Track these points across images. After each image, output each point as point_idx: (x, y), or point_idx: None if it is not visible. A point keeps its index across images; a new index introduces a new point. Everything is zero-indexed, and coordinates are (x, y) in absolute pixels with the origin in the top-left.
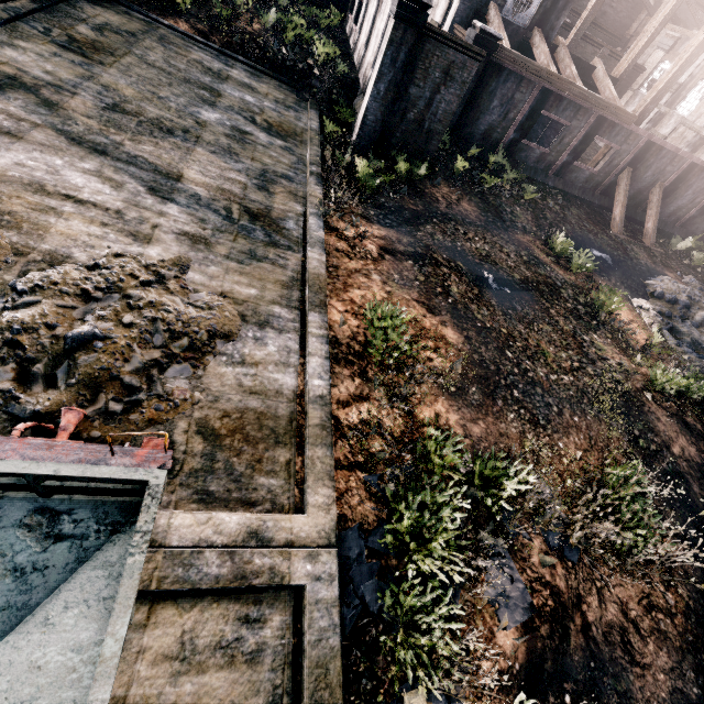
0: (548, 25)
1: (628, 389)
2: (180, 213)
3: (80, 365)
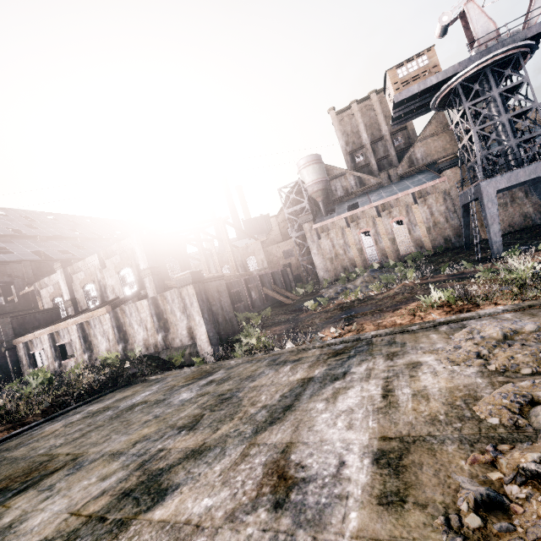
0: None
1: (416, 285)
2: (362, 366)
3: None
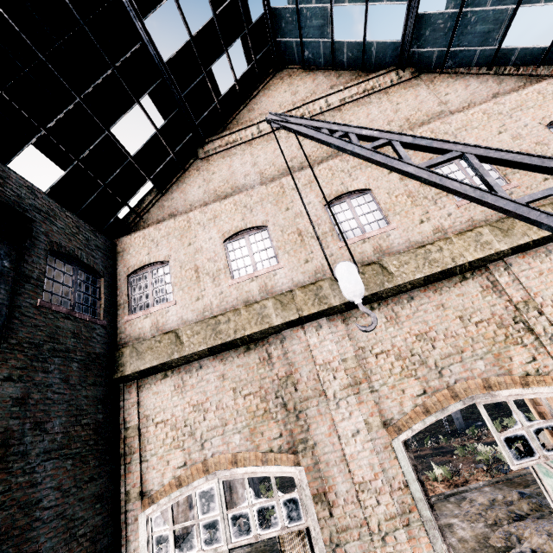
0: None
1: None
2: None
3: (530, 492)
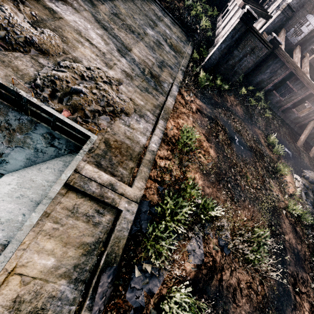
0: (304, 46)
1: (276, 206)
2: (126, 63)
3: (73, 99)
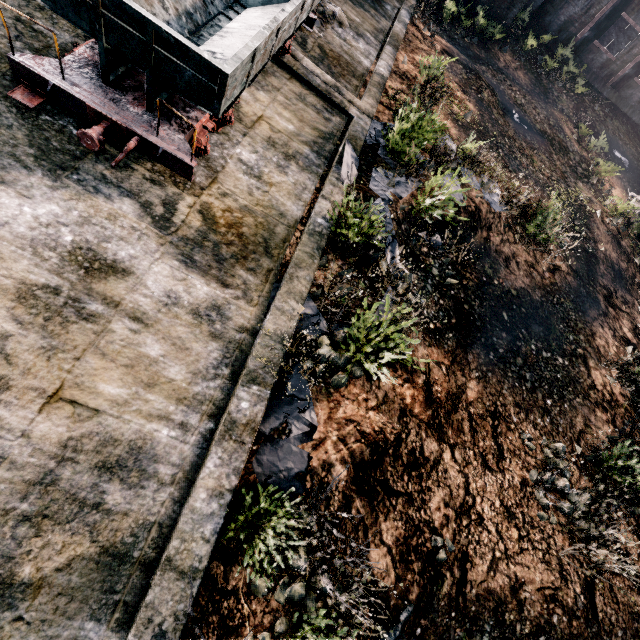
0: None
1: (585, 206)
2: None
3: None
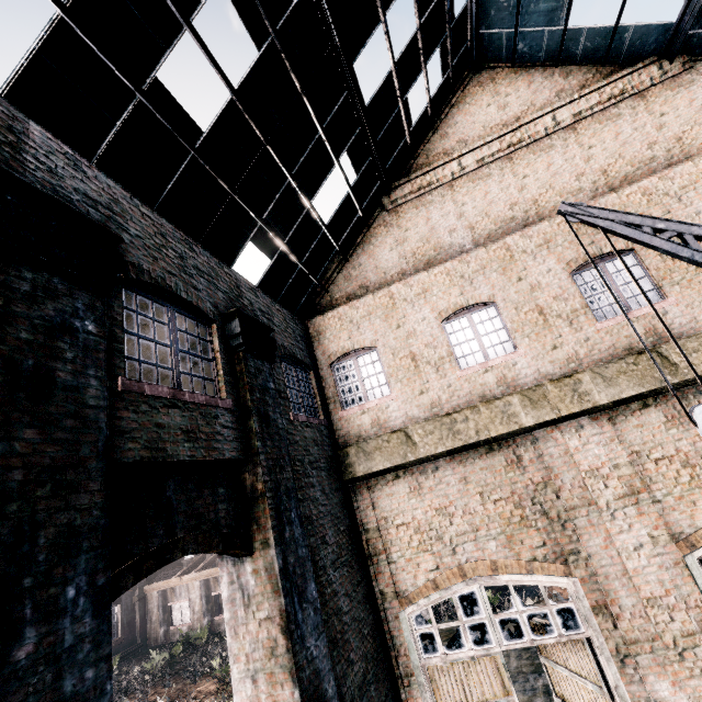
0: None
1: None
2: None
3: None
